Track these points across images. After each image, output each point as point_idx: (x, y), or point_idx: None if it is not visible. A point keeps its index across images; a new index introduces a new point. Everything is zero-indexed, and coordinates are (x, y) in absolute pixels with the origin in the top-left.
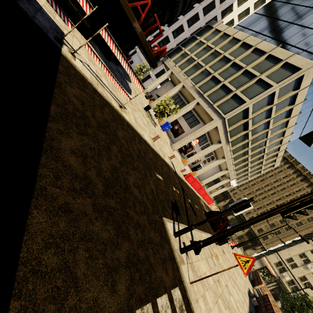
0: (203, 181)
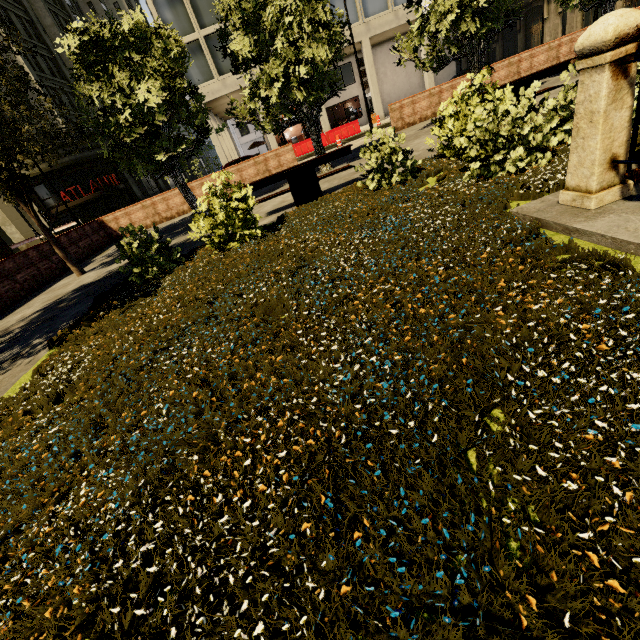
0: (374, 111)
